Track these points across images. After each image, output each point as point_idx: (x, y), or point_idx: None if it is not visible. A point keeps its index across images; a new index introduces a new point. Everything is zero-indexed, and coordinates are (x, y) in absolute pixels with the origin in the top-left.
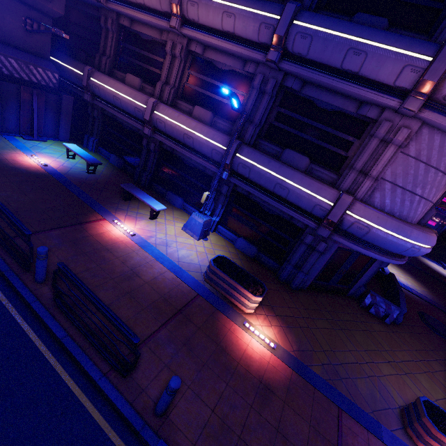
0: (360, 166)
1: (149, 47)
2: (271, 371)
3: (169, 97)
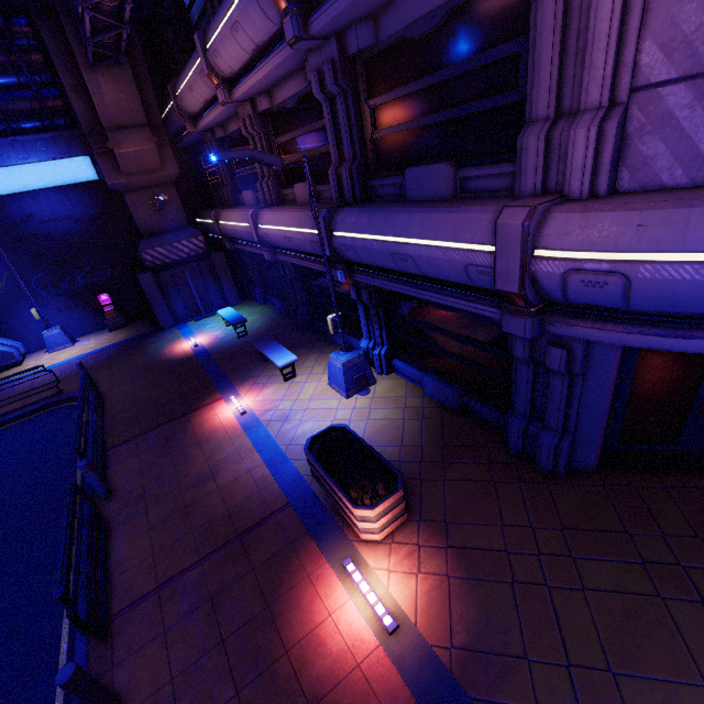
0: (549, 103)
1: (244, 144)
2: (351, 689)
3: (271, 194)
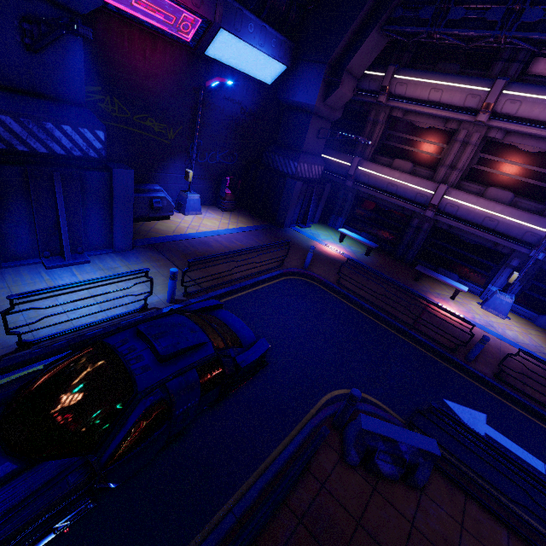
0: None
1: (424, 134)
2: None
3: (455, 180)
